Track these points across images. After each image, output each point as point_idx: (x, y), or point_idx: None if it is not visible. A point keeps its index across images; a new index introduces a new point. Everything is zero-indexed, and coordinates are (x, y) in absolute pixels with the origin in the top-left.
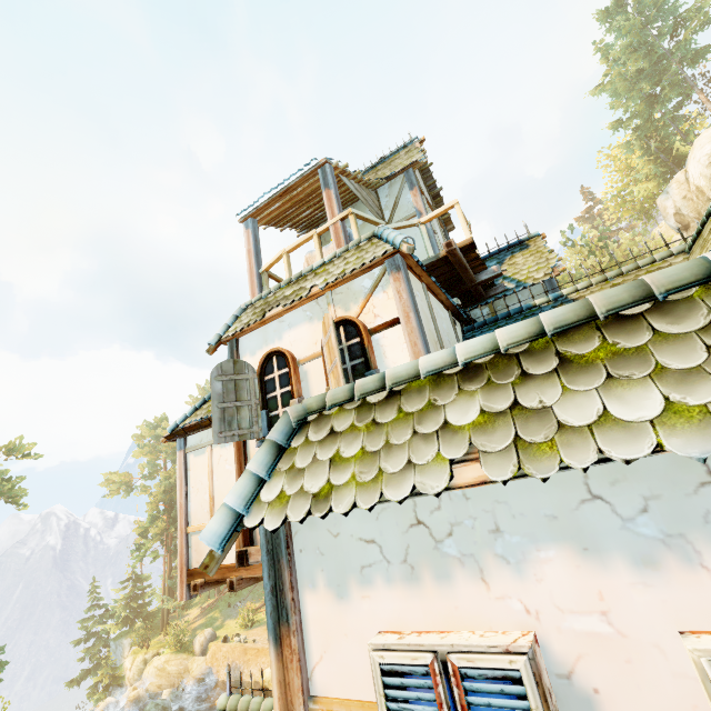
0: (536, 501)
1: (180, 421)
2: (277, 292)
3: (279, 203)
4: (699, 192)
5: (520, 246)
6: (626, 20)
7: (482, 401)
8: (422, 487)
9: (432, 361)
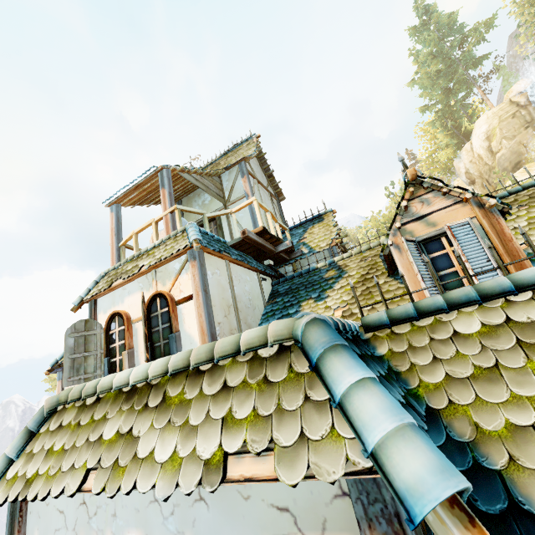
0: (133, 498)
1: (59, 358)
2: (124, 265)
3: (135, 193)
4: (480, 158)
5: (319, 218)
6: (428, 35)
7: (122, 422)
8: (67, 488)
9: (119, 379)
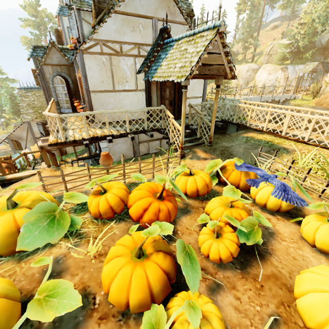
0: None
1: None
2: None
3: None
4: None
5: None
6: None
7: None
8: None
9: None
